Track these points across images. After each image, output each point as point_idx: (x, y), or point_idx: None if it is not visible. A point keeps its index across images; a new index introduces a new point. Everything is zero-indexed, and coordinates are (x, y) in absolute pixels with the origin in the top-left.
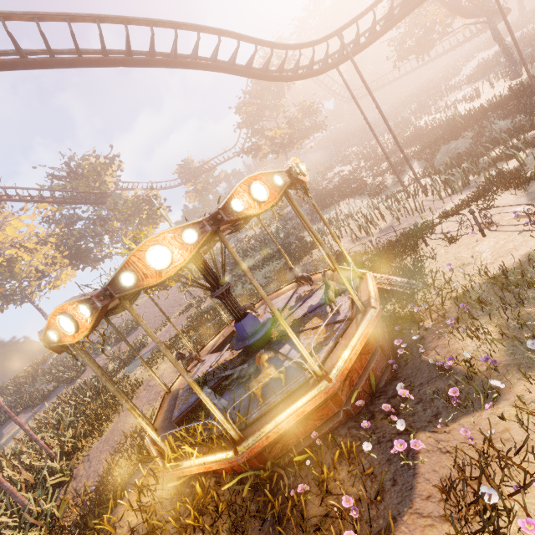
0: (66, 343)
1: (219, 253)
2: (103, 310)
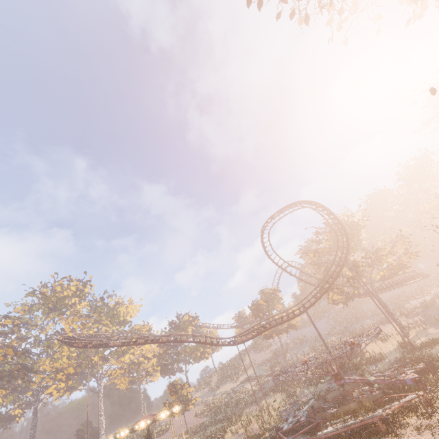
0: None
1: (228, 394)
2: None
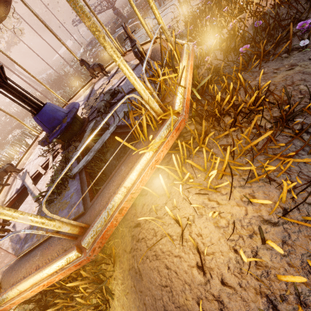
0: None
1: None
2: None
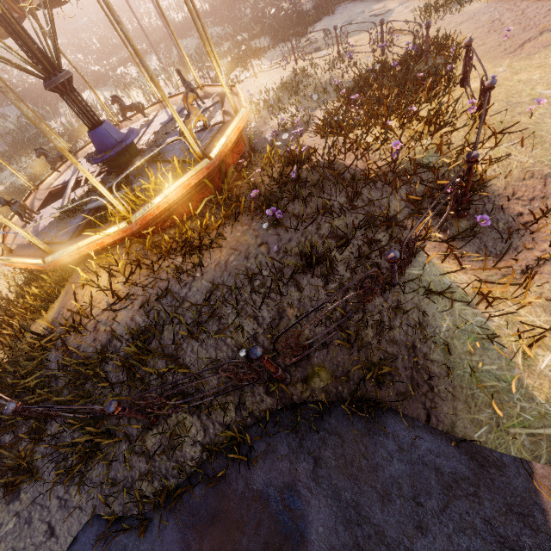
0: None
1: None
2: None
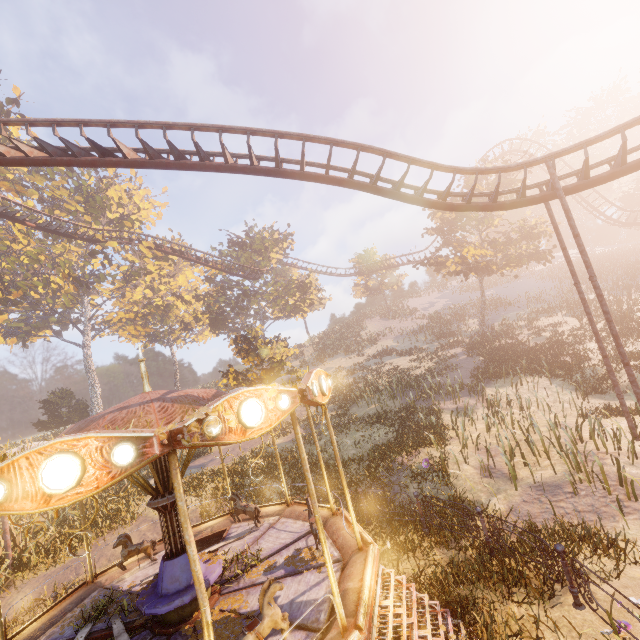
0: None
1: (350, 372)
2: None
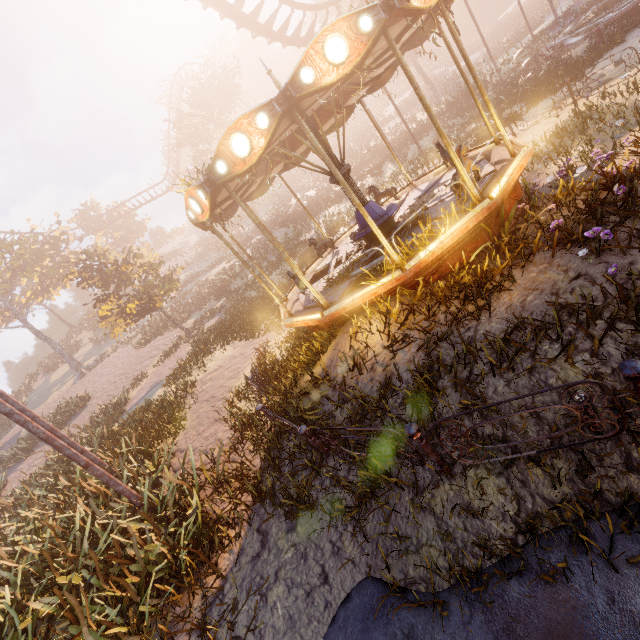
0: (324, 84)
1: (178, 301)
2: (380, 29)
